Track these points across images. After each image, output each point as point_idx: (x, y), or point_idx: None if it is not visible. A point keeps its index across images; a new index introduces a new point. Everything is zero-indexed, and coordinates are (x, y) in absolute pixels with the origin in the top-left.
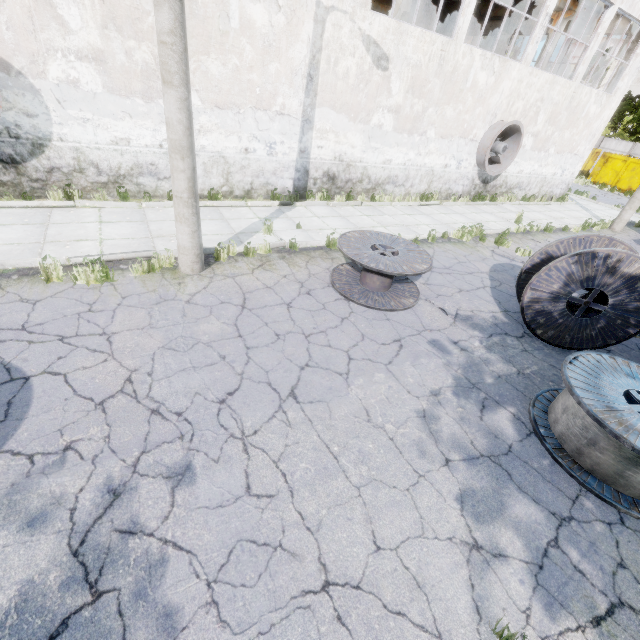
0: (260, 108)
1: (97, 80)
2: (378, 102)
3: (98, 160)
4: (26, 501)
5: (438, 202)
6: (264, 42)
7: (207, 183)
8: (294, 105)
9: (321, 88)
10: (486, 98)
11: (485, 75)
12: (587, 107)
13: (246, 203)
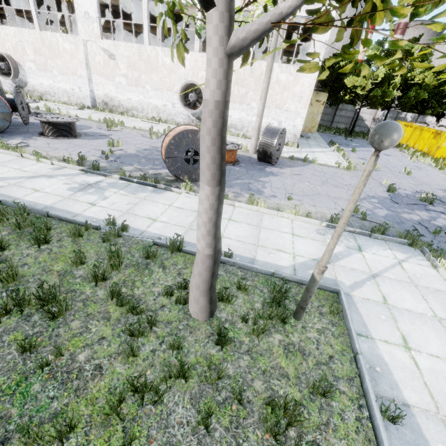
0: (74, 75)
1: (35, 67)
2: (116, 72)
3: (37, 89)
4: None
5: (158, 122)
6: (70, 54)
7: (64, 99)
8: (84, 74)
9: (92, 67)
10: (176, 70)
11: (169, 59)
12: (275, 75)
13: (69, 106)
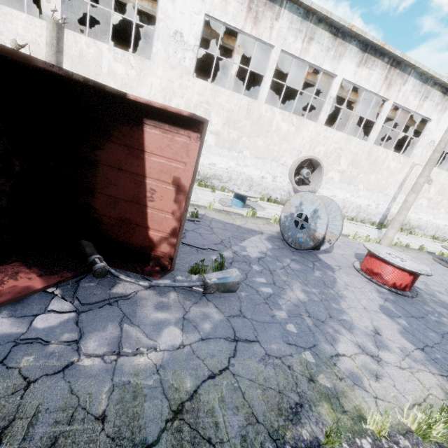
0: (380, 192)
1: (338, 178)
2: (423, 195)
3: None
4: (431, 288)
5: (441, 242)
6: (391, 172)
7: (350, 214)
8: (392, 192)
9: (403, 188)
10: None
11: None
12: None
13: (365, 225)
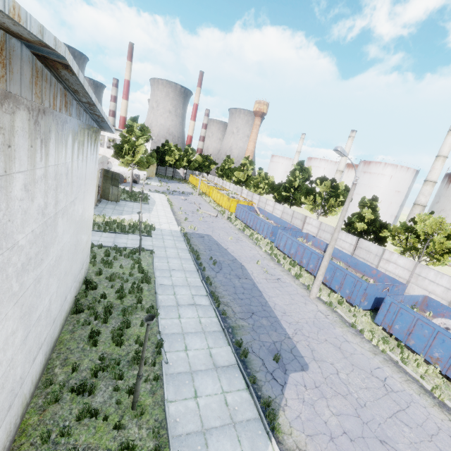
0: None
1: None
2: None
3: None
4: None
5: None
6: None
7: None
8: None
9: None
10: None
11: None
12: None
13: None
